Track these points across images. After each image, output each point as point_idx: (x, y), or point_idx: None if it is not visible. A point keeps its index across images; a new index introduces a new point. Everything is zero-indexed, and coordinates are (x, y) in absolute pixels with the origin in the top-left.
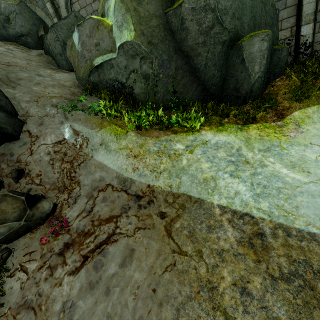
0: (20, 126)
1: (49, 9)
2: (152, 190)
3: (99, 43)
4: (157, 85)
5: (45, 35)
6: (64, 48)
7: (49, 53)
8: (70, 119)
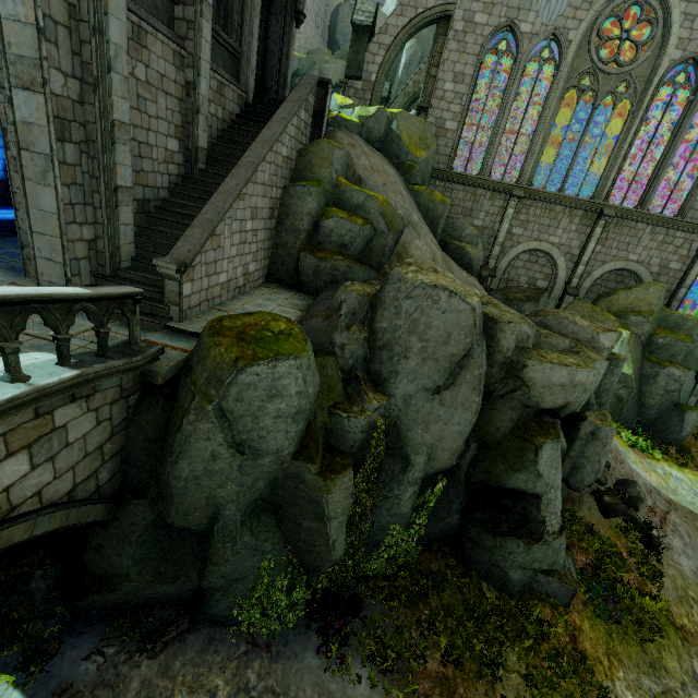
0: None
1: (495, 250)
2: (672, 500)
3: None
4: (624, 408)
5: (487, 276)
6: None
7: None
8: None
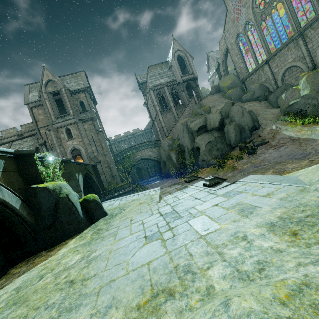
0: (259, 126)
1: (272, 82)
2: (299, 138)
3: (293, 96)
4: None
5: (267, 94)
6: (276, 99)
7: (269, 102)
8: (275, 123)
